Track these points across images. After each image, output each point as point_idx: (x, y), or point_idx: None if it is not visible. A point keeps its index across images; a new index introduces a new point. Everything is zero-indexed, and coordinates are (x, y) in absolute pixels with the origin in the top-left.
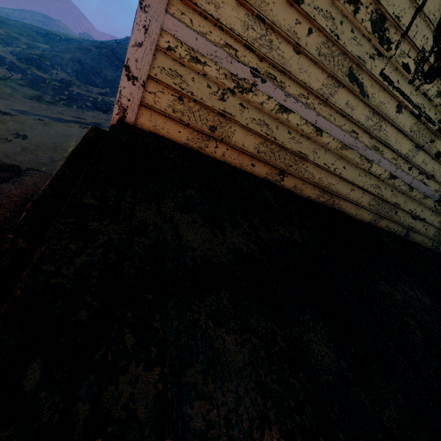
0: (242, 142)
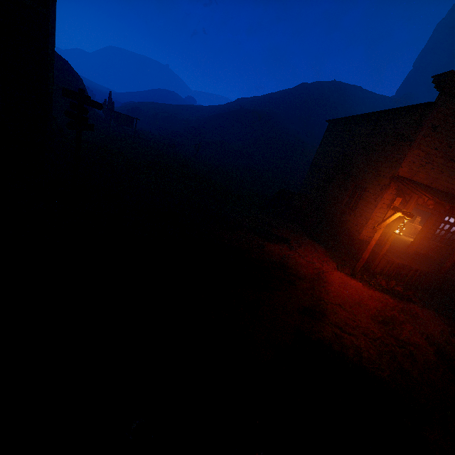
0: (421, 177)
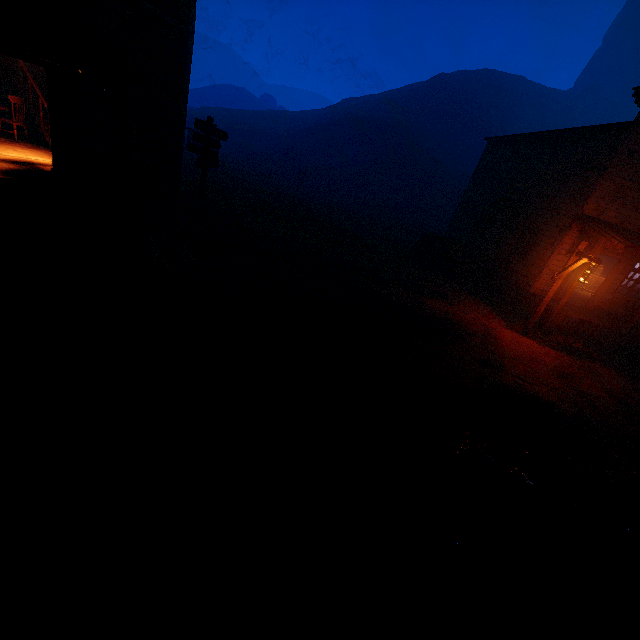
0: (610, 215)
